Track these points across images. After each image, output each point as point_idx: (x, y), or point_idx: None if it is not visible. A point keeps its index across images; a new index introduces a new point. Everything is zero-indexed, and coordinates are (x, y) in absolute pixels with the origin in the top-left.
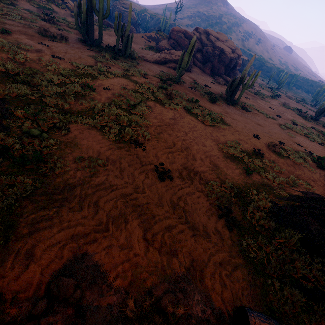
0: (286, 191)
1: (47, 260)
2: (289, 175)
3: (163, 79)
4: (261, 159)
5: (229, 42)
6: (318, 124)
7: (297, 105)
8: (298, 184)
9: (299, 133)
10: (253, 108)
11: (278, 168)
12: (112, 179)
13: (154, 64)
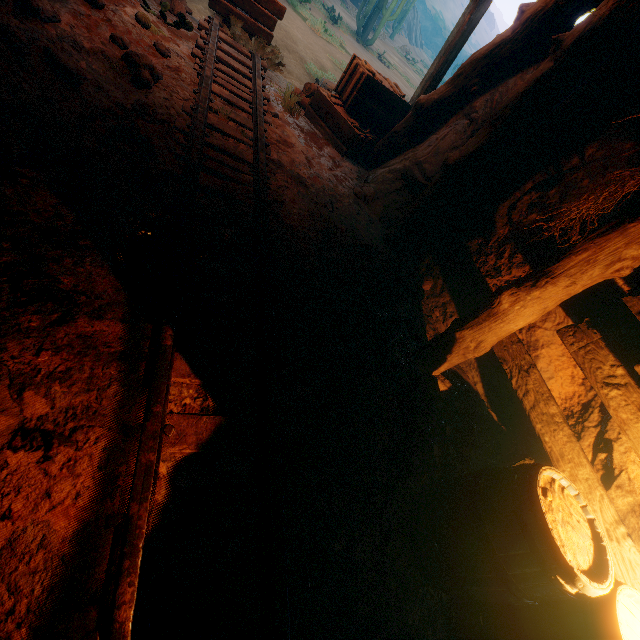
0: None
1: None
2: None
3: None
4: None
5: None
6: None
7: None
8: None
9: None
10: (395, 70)
11: None
12: None
13: None
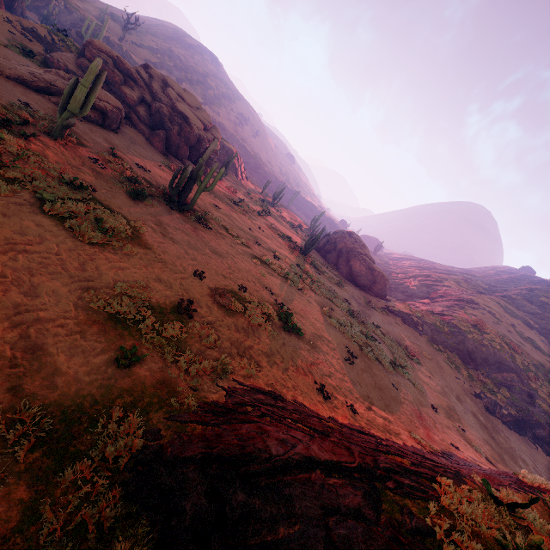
0: (200, 393)
1: None
2: (229, 352)
3: (6, 117)
4: (187, 322)
5: (203, 113)
6: (307, 260)
7: (290, 232)
8: (238, 368)
9: (278, 273)
10: (220, 225)
11: (211, 339)
12: None
13: (11, 83)
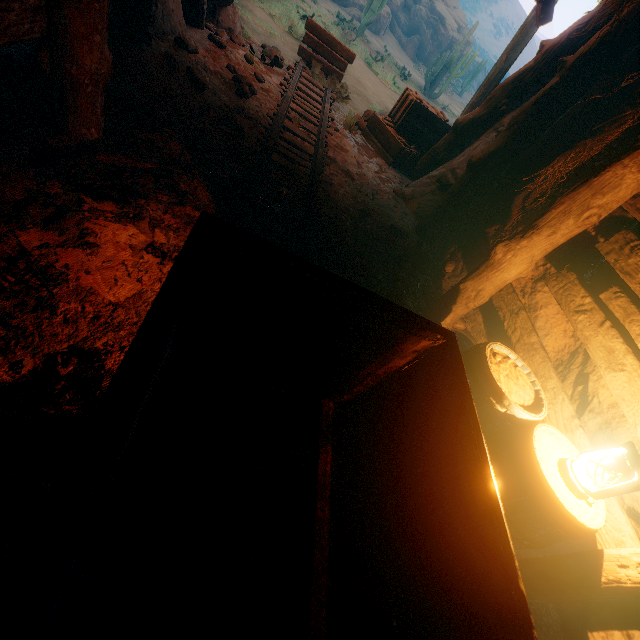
0: None
1: (258, 44)
2: None
3: (341, 18)
4: None
5: (459, 12)
6: None
7: None
8: None
9: None
10: None
11: None
12: (288, 49)
13: None
